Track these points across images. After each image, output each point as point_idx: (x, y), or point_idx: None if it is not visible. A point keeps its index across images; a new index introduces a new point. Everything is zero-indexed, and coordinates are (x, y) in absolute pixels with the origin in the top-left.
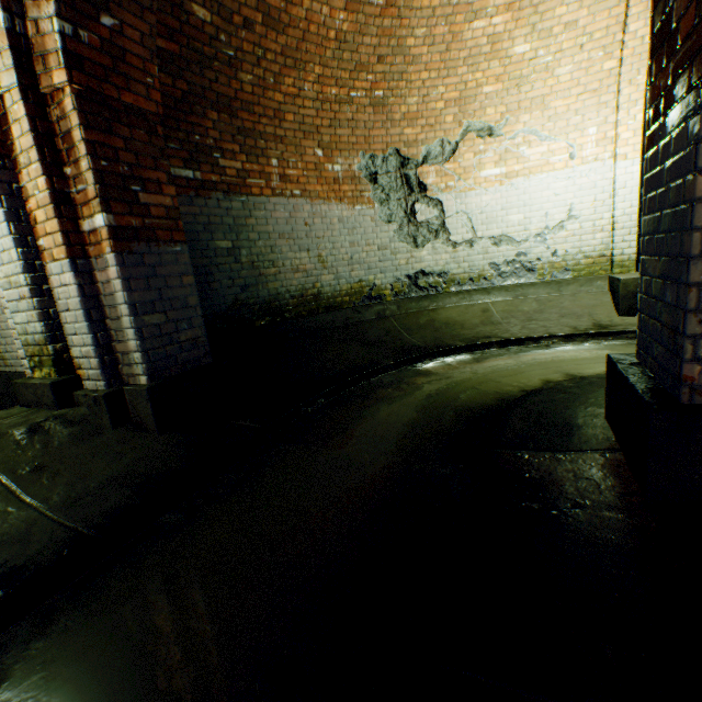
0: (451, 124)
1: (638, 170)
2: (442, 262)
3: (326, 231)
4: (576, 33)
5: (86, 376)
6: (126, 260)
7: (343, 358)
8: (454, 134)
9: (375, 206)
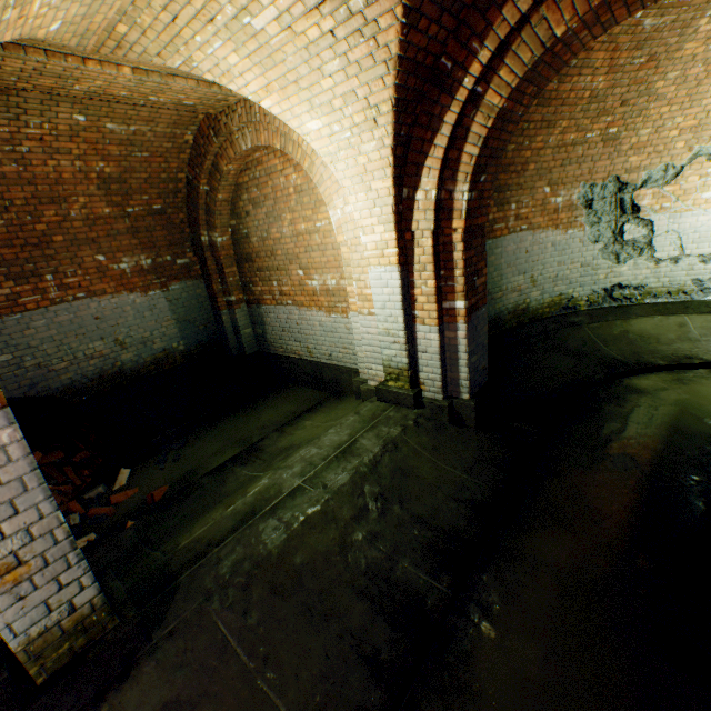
0: (679, 149)
1: None
2: (641, 277)
3: (539, 256)
4: None
5: (425, 390)
6: (469, 326)
7: (556, 368)
8: (681, 158)
9: (585, 229)
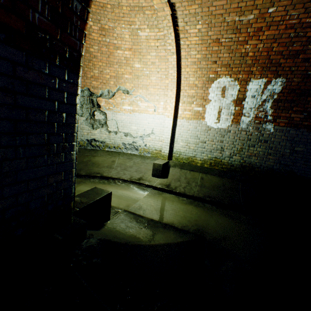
0: (113, 85)
1: (172, 123)
2: (104, 137)
3: None
4: (156, 66)
5: None
6: None
7: None
8: (114, 89)
9: None
